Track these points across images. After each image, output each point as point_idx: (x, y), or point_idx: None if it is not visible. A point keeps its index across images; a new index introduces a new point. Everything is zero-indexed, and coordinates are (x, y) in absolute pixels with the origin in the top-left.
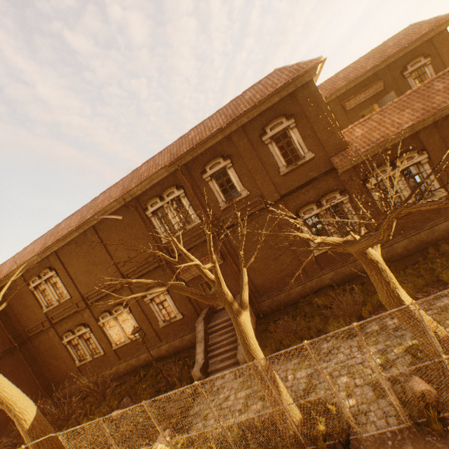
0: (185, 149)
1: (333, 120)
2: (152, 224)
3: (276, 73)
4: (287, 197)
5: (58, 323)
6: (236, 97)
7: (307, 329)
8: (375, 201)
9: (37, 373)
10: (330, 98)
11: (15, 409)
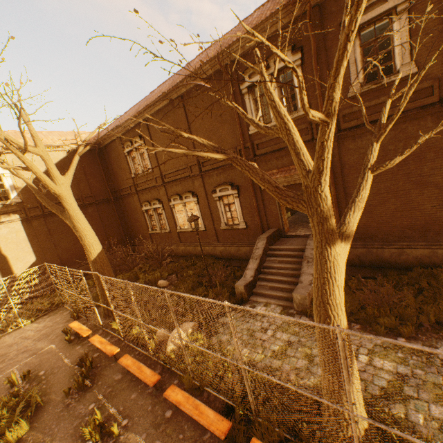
0: None
1: None
2: (243, 105)
3: None
4: None
5: (141, 192)
6: None
7: (417, 311)
8: None
9: (123, 226)
10: None
11: (85, 241)
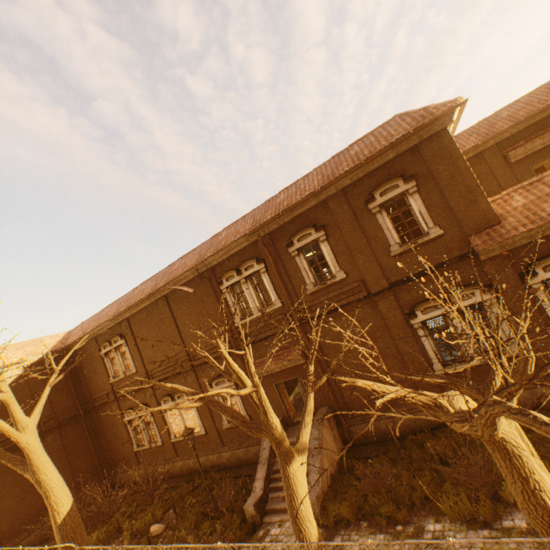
0: (269, 216)
1: (476, 183)
2: (226, 301)
3: (394, 120)
4: (399, 286)
5: (122, 398)
6: (340, 151)
7: (408, 488)
8: (543, 307)
9: (97, 448)
10: (485, 146)
11: (51, 497)
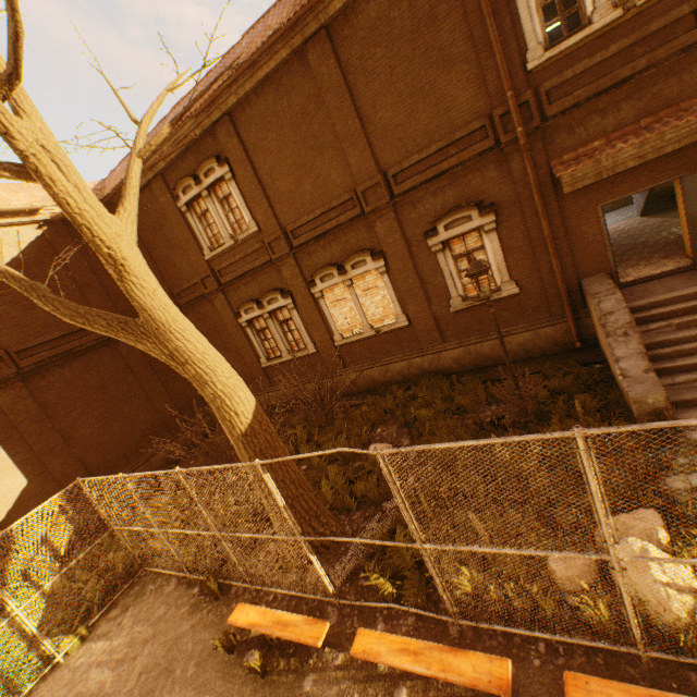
0: None
1: None
2: (506, 5)
3: None
4: None
5: (231, 285)
6: None
7: None
8: None
9: None
10: None
11: (214, 385)
